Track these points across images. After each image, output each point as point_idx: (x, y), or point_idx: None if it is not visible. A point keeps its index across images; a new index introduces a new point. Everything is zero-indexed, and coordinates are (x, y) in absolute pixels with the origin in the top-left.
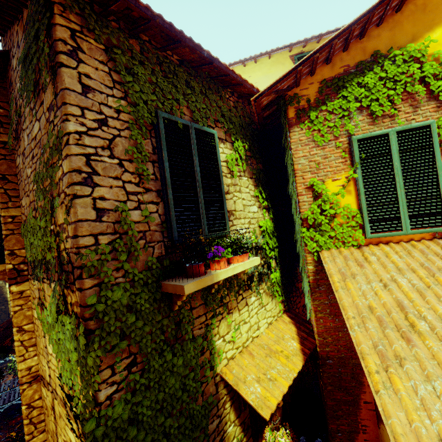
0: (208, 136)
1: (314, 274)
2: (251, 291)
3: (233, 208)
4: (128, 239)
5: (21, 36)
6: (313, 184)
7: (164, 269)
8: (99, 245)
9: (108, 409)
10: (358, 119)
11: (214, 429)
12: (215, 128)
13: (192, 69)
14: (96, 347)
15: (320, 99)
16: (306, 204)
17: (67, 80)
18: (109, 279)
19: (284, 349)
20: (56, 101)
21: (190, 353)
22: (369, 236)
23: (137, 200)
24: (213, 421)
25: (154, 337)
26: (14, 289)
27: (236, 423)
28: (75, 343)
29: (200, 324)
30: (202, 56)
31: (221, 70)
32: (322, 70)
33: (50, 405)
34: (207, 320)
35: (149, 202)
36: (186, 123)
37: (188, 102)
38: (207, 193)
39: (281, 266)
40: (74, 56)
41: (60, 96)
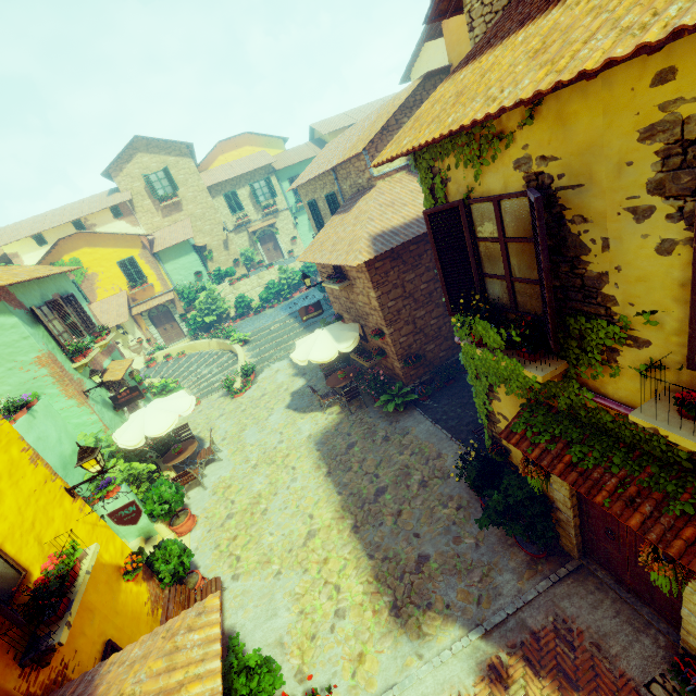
0: None
1: None
2: None
3: None
4: None
5: None
6: None
7: None
8: None
9: None
10: None
11: None
12: None
13: None
14: None
15: None
16: None
17: None
18: None
19: None
20: None
21: None
22: None
23: None
24: None
25: None
26: None
27: None
28: None
29: None
30: None
31: None
32: None
33: None
34: None
35: None
36: None
37: None
38: None
39: None
40: None
41: None
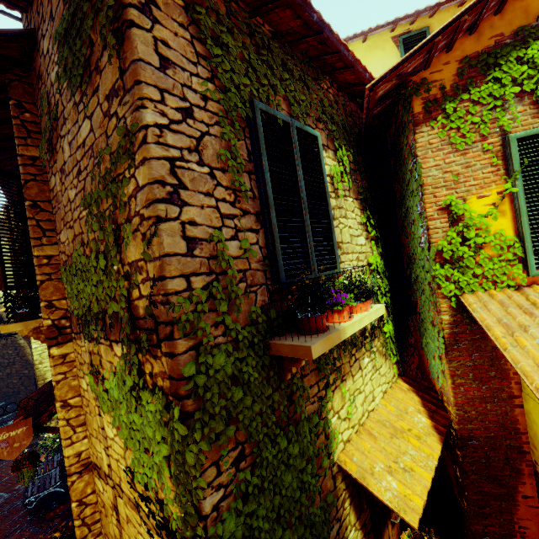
0: (310, 139)
1: (451, 326)
2: (365, 350)
3: (339, 240)
4: (228, 281)
5: (57, 2)
6: (451, 203)
7: (269, 323)
8: (192, 290)
9: (217, 525)
10: (516, 109)
11: (334, 537)
12: (315, 130)
13: (287, 45)
14: (198, 437)
15: (460, 84)
16: (439, 231)
17: (140, 47)
18: (208, 339)
19: (412, 426)
20: (122, 82)
21: (306, 439)
22: (533, 273)
23: (233, 226)
24: (332, 527)
25: (265, 418)
26: (55, 352)
27: (357, 527)
28: (165, 431)
29: (312, 398)
30: (309, 22)
31: (329, 45)
32: (462, 44)
33: (110, 503)
34: (320, 392)
35: (247, 229)
36: (286, 119)
37: (284, 92)
38: (313, 217)
39: (393, 316)
40: (147, 13)
41: (130, 71)
